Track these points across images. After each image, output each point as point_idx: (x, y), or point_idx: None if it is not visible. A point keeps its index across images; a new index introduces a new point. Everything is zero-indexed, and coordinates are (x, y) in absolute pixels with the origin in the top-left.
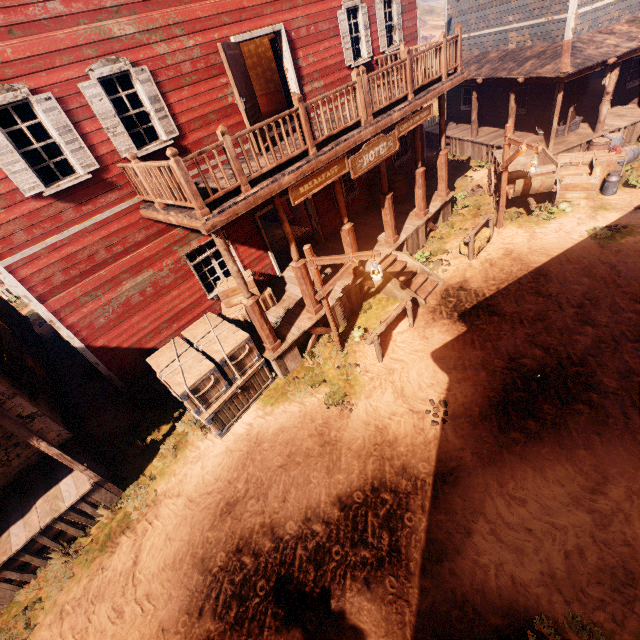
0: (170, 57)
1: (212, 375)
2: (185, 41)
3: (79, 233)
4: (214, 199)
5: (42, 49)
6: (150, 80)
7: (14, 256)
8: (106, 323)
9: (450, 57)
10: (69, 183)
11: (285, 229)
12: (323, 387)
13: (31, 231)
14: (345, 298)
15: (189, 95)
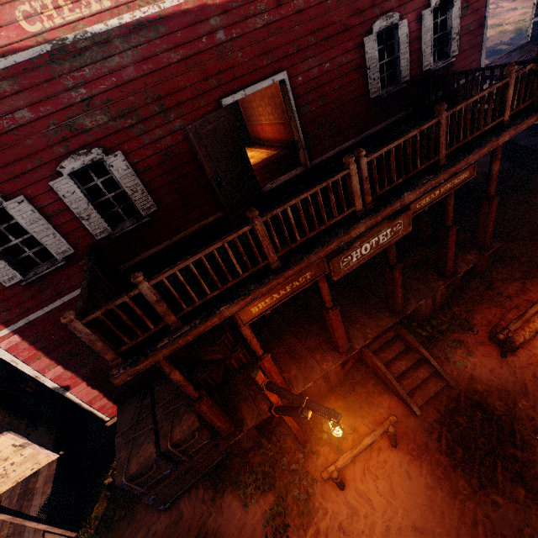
0: (148, 136)
1: (153, 463)
2: (165, 116)
3: (59, 307)
4: (130, 345)
5: (13, 157)
6: (125, 163)
7: (1, 332)
8: (87, 372)
9: (520, 92)
10: (44, 271)
11: (242, 331)
12: (270, 494)
13: (14, 311)
14: (321, 379)
15: (169, 168)
